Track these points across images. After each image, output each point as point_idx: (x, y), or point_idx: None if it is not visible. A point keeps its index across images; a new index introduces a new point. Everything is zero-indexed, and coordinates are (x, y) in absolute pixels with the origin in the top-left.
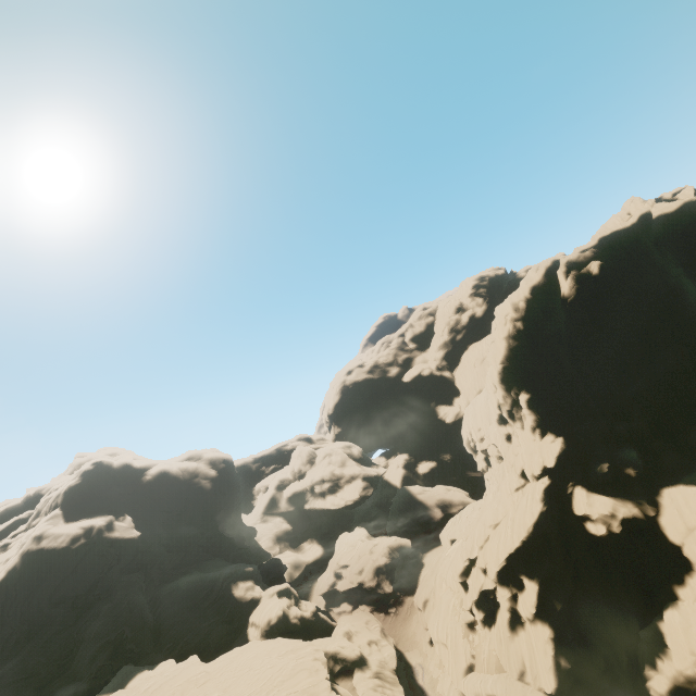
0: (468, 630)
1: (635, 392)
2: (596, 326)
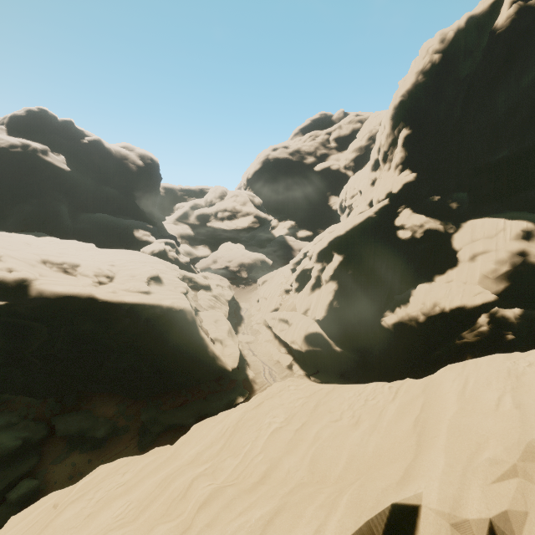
0: (284, 293)
1: (495, 160)
2: (506, 67)
